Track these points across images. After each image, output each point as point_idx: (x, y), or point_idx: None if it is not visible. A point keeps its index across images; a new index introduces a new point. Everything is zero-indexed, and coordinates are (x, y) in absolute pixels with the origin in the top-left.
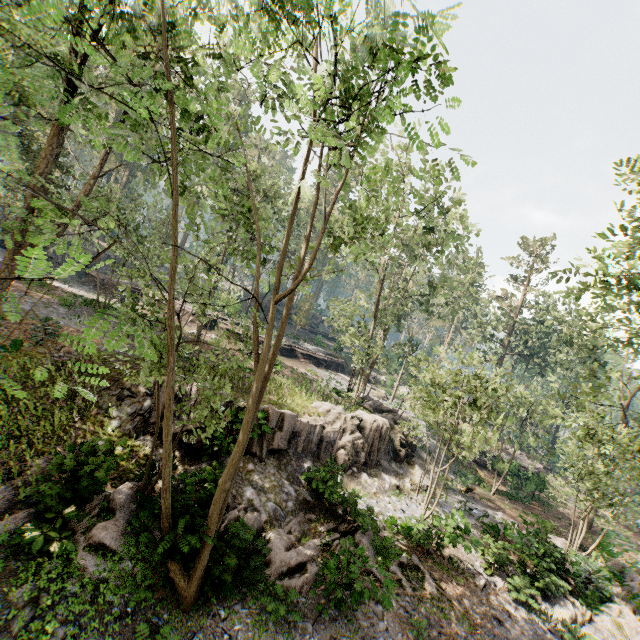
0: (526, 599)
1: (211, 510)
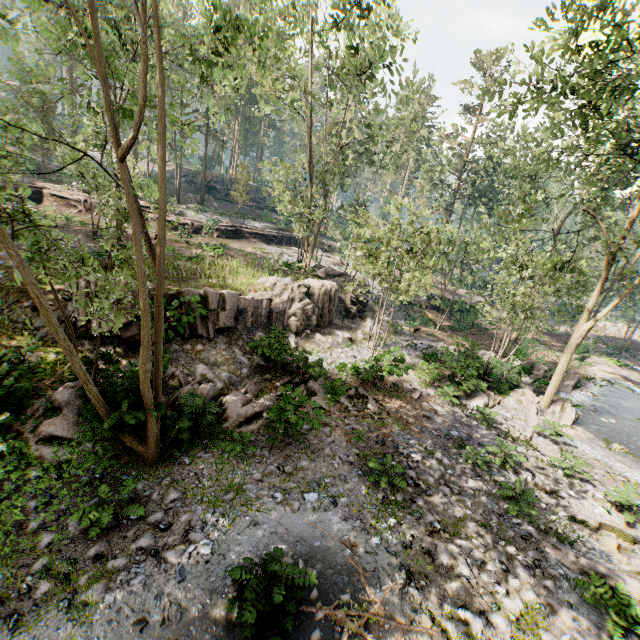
0: (451, 399)
1: (141, 390)
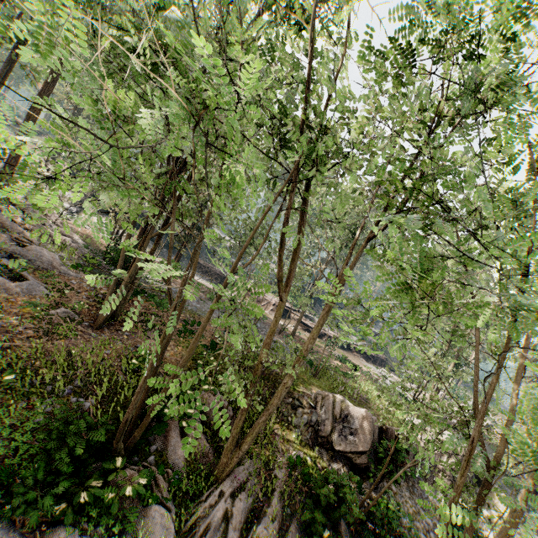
0: None
1: None
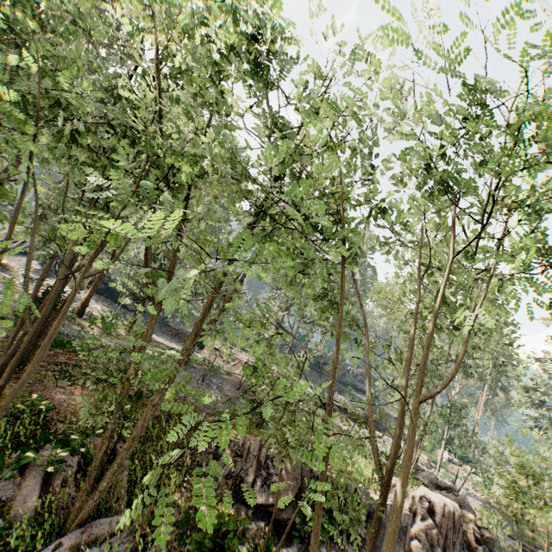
0: None
1: None
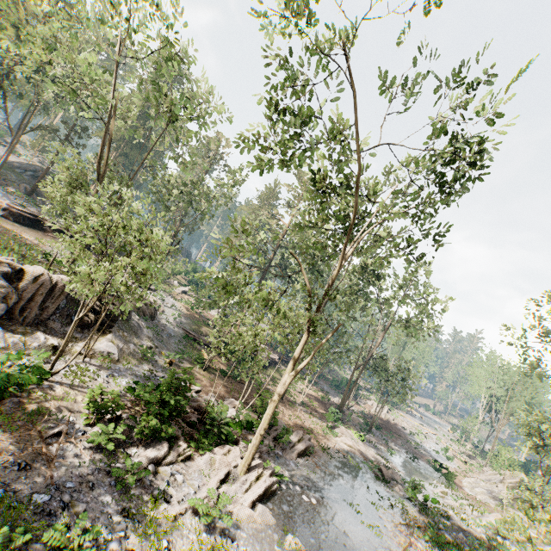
0: (104, 444)
1: None
